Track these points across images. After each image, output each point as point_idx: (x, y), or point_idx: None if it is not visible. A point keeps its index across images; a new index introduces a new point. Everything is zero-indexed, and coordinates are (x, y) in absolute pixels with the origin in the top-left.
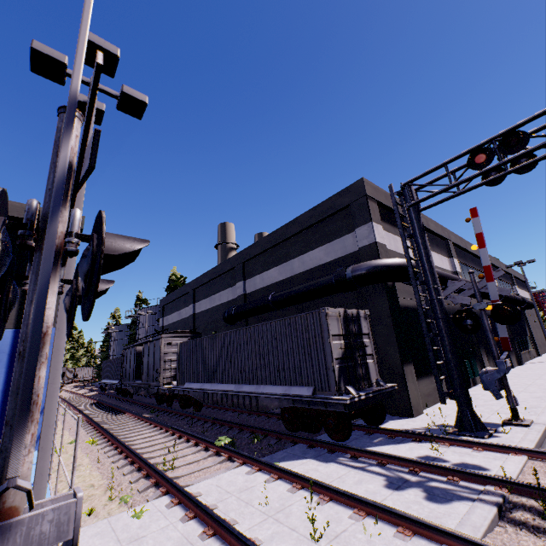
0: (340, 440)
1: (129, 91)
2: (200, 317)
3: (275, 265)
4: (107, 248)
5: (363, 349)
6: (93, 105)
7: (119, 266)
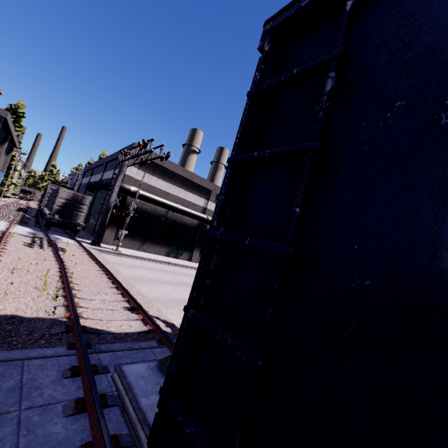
0: (48, 229)
1: None
2: None
3: (111, 170)
4: None
5: (79, 209)
6: None
7: None
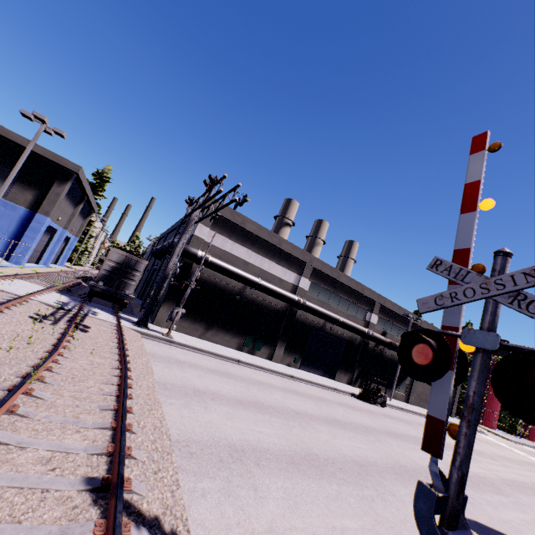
0: (88, 300)
1: (56, 130)
2: None
3: None
4: None
5: (130, 276)
6: None
7: None
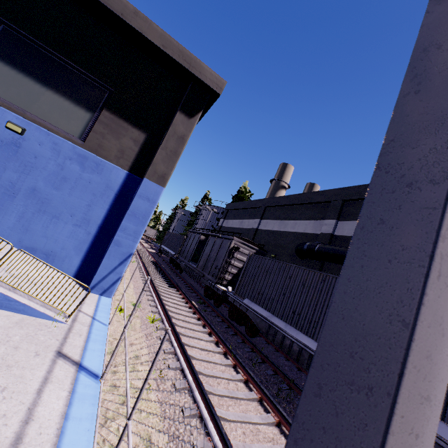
0: None
1: None
2: (262, 235)
3: None
4: None
5: None
6: None
7: None
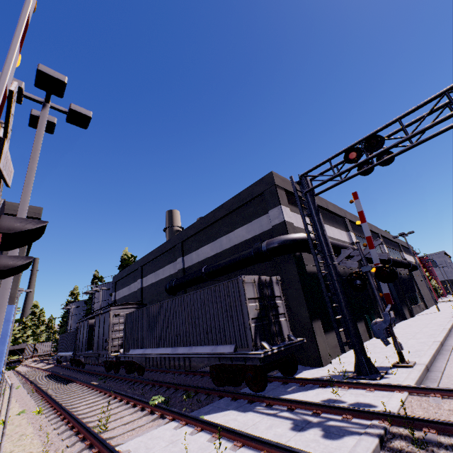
0: (258, 391)
1: (76, 108)
2: (147, 290)
3: (208, 243)
4: (2, 228)
5: (276, 309)
6: (9, 119)
7: (25, 243)
